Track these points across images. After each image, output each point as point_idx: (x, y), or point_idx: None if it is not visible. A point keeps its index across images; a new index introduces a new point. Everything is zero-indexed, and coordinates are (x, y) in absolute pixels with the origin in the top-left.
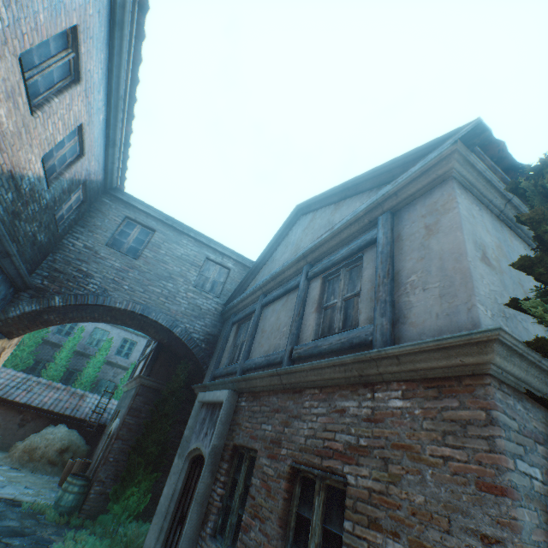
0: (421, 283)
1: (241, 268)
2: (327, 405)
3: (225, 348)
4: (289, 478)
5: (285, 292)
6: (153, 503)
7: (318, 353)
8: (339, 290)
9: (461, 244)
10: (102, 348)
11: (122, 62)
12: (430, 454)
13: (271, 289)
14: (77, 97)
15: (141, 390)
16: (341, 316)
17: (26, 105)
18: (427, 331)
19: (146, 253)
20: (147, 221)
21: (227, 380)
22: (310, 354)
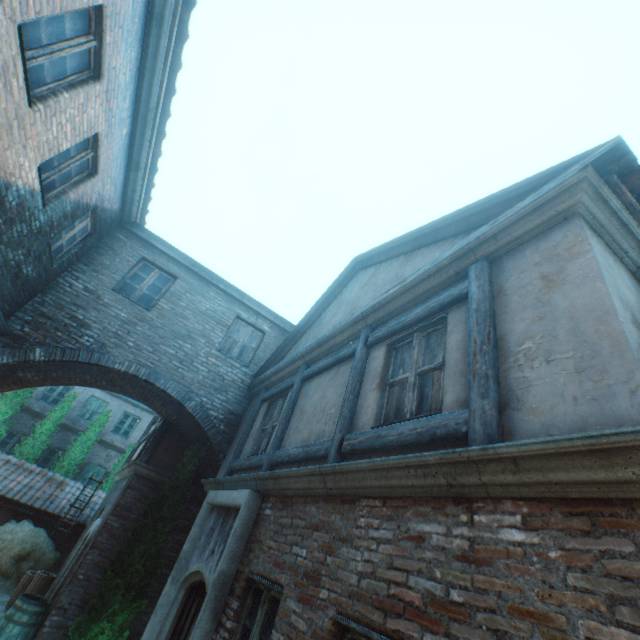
0: (543, 352)
1: (278, 332)
2: (394, 526)
3: (250, 432)
4: (331, 639)
5: (335, 362)
6: None
7: (380, 446)
8: (412, 361)
9: (606, 298)
10: (96, 422)
11: (157, 66)
12: (587, 636)
13: (317, 359)
14: (95, 97)
15: (135, 482)
16: (414, 396)
17: (22, 91)
18: (560, 423)
19: (162, 304)
20: (168, 265)
21: (248, 476)
22: (369, 448)
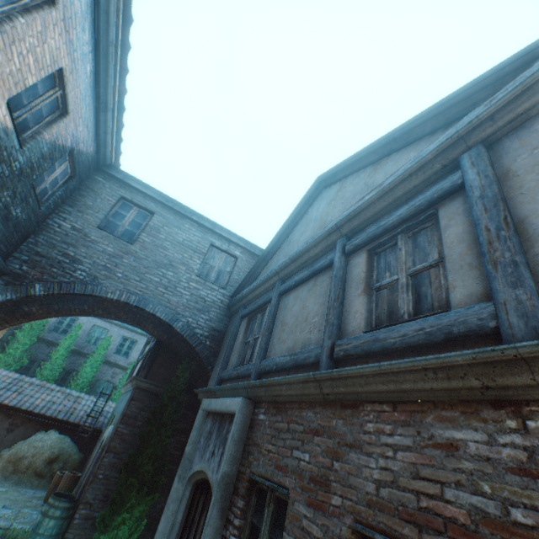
0: None
1: (249, 256)
2: (413, 433)
3: (234, 345)
4: None
5: (312, 274)
6: (149, 529)
7: (380, 349)
8: (400, 262)
9: None
10: (100, 346)
11: None
12: None
13: (291, 274)
14: (52, 26)
15: (137, 394)
16: (409, 296)
17: None
18: None
19: (144, 238)
20: (145, 202)
21: (239, 385)
22: (366, 352)
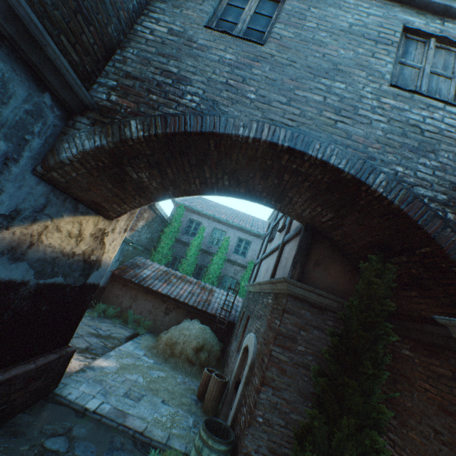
0: None
1: None
2: None
3: None
4: None
5: None
6: None
7: None
8: None
9: None
10: (221, 246)
11: None
12: None
13: None
14: None
15: (290, 305)
16: None
17: None
18: None
19: (279, 32)
20: None
21: None
22: None
